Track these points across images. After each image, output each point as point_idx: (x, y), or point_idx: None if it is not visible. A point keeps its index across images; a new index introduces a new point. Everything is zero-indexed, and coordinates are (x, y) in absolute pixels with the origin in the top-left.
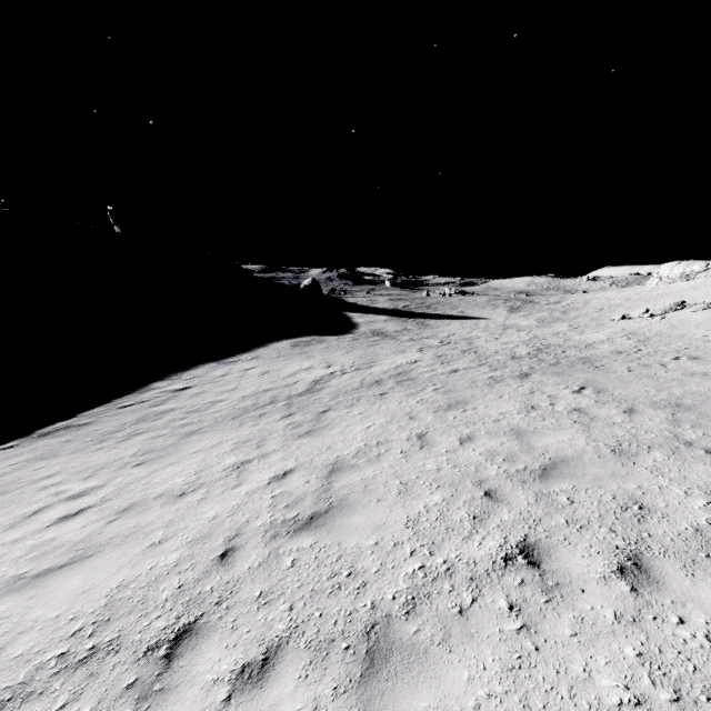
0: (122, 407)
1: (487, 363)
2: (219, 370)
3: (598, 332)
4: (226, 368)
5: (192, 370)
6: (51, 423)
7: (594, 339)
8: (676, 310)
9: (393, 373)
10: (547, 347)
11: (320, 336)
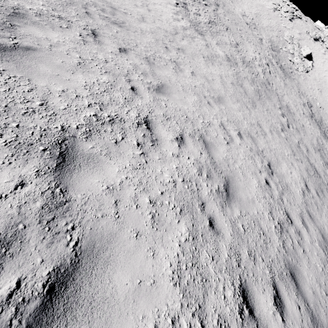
0: None
1: None
2: None
3: None
4: None
5: None
6: None
7: None
8: None
9: None
10: None
11: None
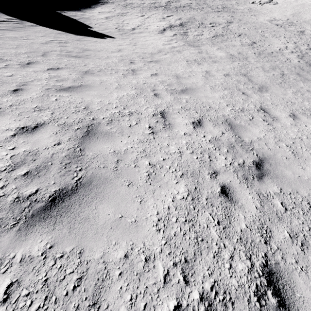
0: None
1: (211, 8)
2: None
3: (242, 6)
4: None
5: None
6: (102, 0)
7: (240, 8)
8: (267, 3)
9: (187, 5)
10: (226, 7)
11: None
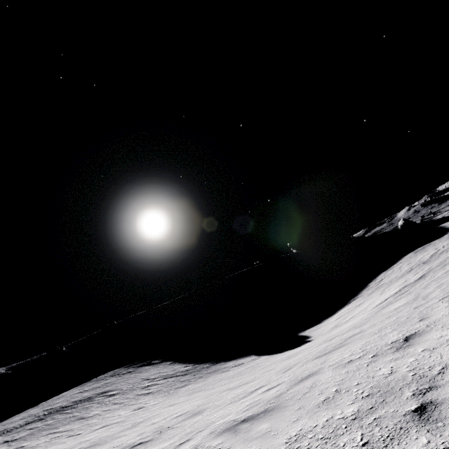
0: (366, 290)
1: None
2: (388, 272)
3: None
4: (390, 270)
5: (378, 276)
6: (351, 299)
7: None
8: None
9: None
10: None
11: (428, 243)
